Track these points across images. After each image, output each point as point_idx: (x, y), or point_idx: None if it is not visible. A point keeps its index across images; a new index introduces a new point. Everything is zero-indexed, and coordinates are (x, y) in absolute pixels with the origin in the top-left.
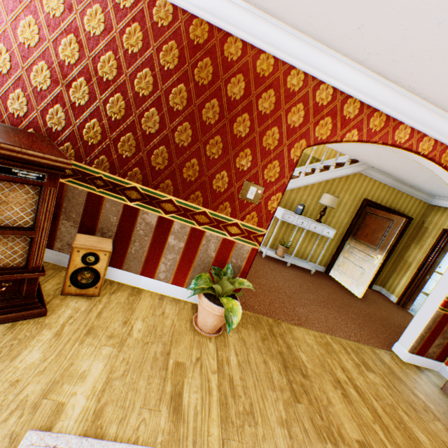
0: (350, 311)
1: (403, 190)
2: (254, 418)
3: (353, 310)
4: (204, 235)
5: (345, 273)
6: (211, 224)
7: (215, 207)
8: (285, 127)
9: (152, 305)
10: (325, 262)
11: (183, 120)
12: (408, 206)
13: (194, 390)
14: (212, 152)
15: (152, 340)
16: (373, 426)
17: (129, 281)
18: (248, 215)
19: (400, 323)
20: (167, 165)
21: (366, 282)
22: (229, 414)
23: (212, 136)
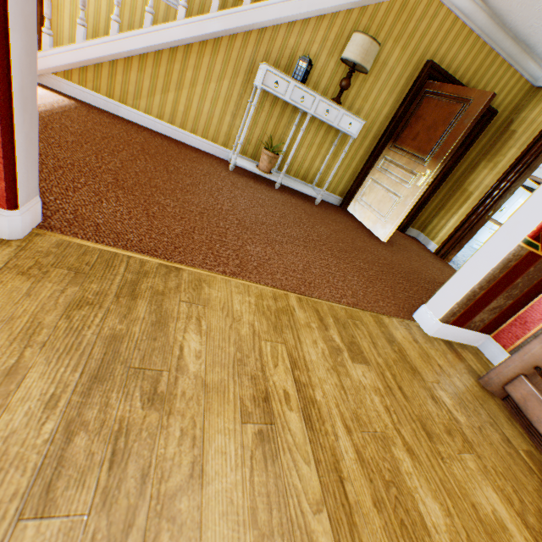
0: (361, 258)
1: (499, 50)
2: None
3: (367, 257)
4: None
5: (370, 206)
6: None
7: None
8: None
9: None
10: (343, 190)
11: None
12: (497, 87)
13: None
14: None
15: None
16: (311, 526)
17: None
18: None
19: (435, 277)
20: None
21: (398, 217)
22: None
23: None
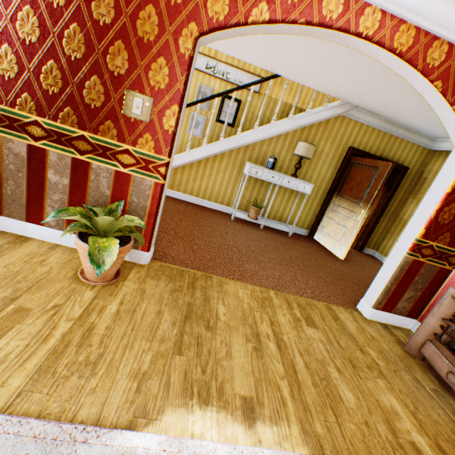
0: (320, 270)
1: (397, 134)
2: (94, 370)
3: (326, 270)
4: (91, 168)
5: (328, 234)
6: (96, 152)
7: (96, 129)
8: (164, 5)
9: (34, 253)
10: (308, 225)
11: (22, 3)
12: (403, 153)
13: (22, 337)
14: (73, 49)
15: (1, 285)
16: (279, 382)
17: (15, 230)
18: (141, 138)
19: None
20: (19, 72)
21: (348, 241)
22: (56, 364)
23: (67, 26)
